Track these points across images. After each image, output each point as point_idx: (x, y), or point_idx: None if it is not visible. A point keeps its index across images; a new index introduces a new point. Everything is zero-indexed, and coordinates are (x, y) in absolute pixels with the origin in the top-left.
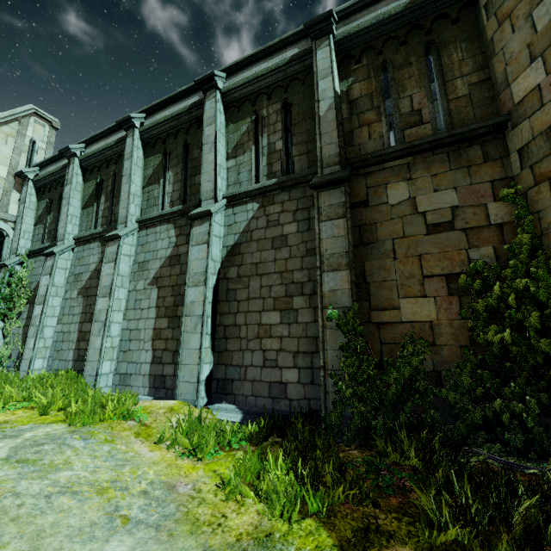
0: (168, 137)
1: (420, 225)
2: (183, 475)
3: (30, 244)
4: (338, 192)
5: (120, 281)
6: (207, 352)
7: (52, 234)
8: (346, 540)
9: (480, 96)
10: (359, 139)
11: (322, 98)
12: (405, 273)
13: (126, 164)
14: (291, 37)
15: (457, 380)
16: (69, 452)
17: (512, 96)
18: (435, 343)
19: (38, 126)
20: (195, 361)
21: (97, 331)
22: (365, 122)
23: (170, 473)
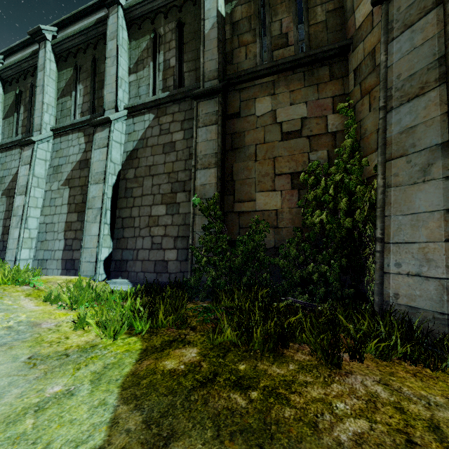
0: (78, 51)
1: (277, 133)
2: (52, 318)
3: None
4: (213, 102)
5: (36, 182)
6: (106, 238)
7: None
8: (152, 346)
9: (334, 23)
10: (238, 58)
11: (207, 17)
12: (262, 172)
13: (40, 76)
14: None
15: (287, 252)
16: None
17: (355, 22)
18: (277, 226)
19: None
20: (94, 245)
21: (16, 224)
22: (243, 43)
23: (41, 316)
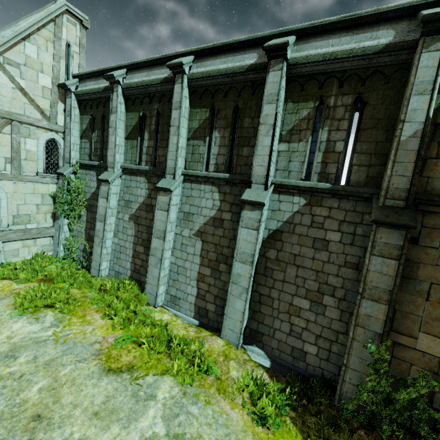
0: (217, 91)
1: None
2: None
3: (78, 155)
4: (398, 234)
5: (170, 227)
6: (246, 312)
7: (99, 153)
8: None
9: None
10: (430, 171)
11: (409, 119)
12: (432, 314)
13: (175, 114)
14: (391, 12)
15: None
16: (195, 423)
17: None
18: (438, 374)
19: (70, 26)
20: (238, 318)
21: (154, 264)
22: None
23: None
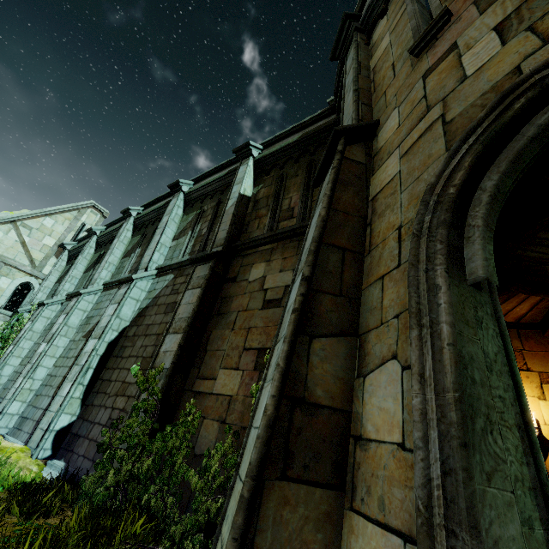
0: (150, 223)
1: (260, 301)
2: None
3: (45, 298)
4: (207, 266)
5: (66, 331)
6: (74, 402)
7: None
8: None
9: None
10: (251, 228)
11: (231, 198)
12: (233, 344)
13: (115, 241)
14: (235, 159)
15: (209, 463)
16: None
17: None
18: (225, 421)
19: (92, 215)
20: (57, 408)
21: (25, 372)
22: (259, 216)
23: None
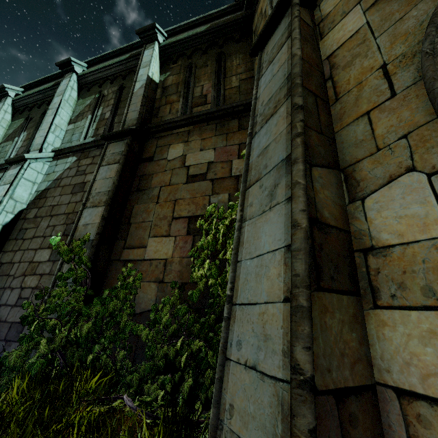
0: (35, 106)
1: (183, 176)
2: None
3: None
4: (122, 143)
5: None
6: None
7: None
8: None
9: (245, 87)
10: (163, 112)
11: (139, 80)
12: (160, 215)
13: None
14: (136, 44)
15: (157, 316)
16: None
17: None
18: (163, 281)
19: None
20: None
21: None
22: (169, 101)
23: None
